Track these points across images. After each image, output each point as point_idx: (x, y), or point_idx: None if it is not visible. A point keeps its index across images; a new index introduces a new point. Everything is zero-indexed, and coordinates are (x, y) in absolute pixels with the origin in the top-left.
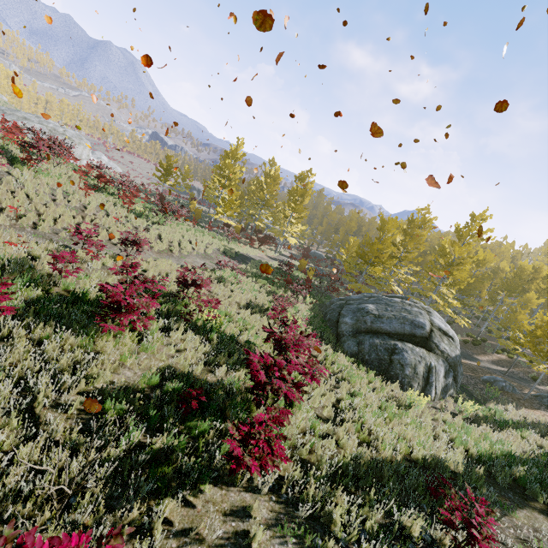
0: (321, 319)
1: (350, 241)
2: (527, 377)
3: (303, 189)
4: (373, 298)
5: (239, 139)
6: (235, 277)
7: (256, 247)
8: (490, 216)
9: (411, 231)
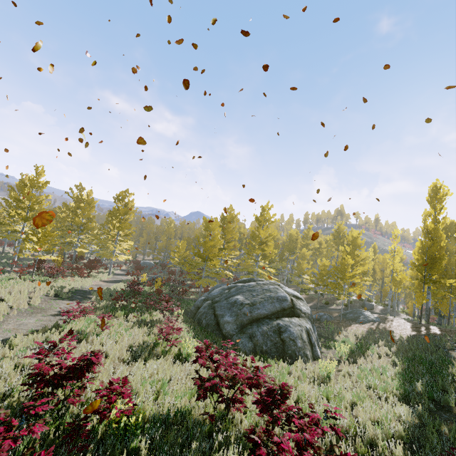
0: (200, 328)
1: (179, 244)
2: (322, 304)
3: (125, 208)
4: (233, 288)
5: (37, 167)
6: (99, 325)
7: (85, 276)
8: (272, 206)
9: (226, 226)
